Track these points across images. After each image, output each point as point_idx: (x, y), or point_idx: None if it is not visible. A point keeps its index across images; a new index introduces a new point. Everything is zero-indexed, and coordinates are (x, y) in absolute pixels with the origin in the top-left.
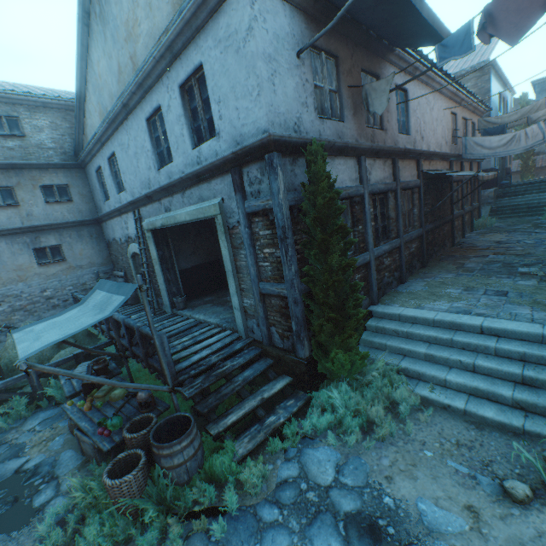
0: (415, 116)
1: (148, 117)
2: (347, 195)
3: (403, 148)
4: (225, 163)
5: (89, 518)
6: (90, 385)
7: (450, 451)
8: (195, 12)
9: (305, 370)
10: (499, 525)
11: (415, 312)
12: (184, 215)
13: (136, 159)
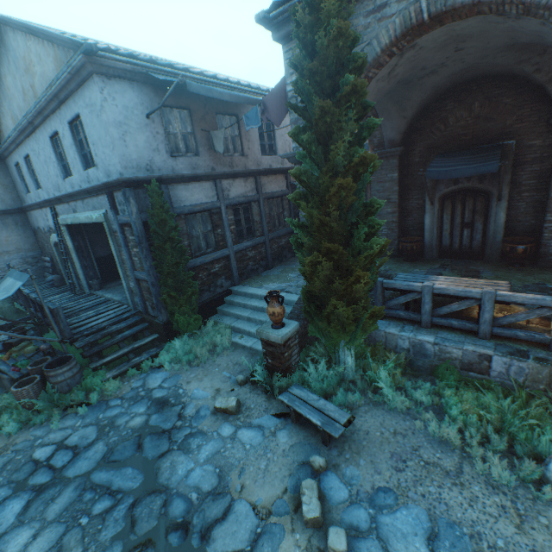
0: (283, 139)
1: (51, 136)
2: (203, 209)
3: (262, 169)
4: (102, 188)
5: (5, 413)
6: (9, 344)
7: (230, 368)
8: (68, 82)
9: (164, 329)
10: (225, 394)
11: (254, 290)
12: (85, 218)
13: (47, 165)
